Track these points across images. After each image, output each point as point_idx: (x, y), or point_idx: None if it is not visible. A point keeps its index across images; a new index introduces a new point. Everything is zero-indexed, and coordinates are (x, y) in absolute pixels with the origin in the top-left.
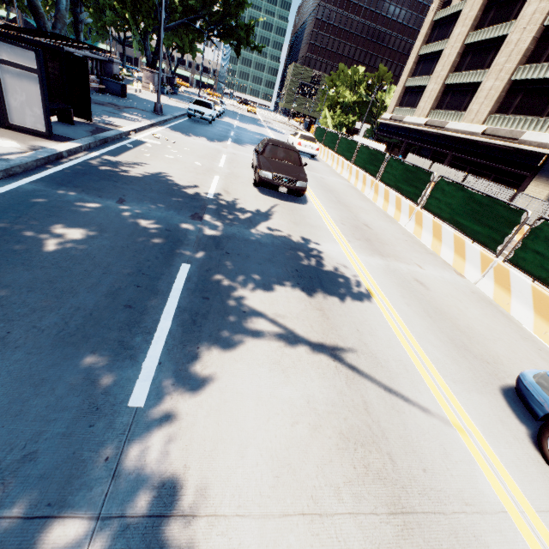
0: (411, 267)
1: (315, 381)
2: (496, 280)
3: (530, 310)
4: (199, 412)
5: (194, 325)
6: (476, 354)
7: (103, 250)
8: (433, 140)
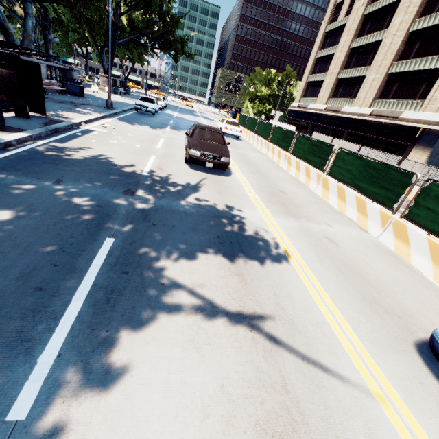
0: (321, 226)
1: (230, 358)
2: (395, 234)
3: (428, 260)
4: (94, 417)
5: (107, 304)
6: (387, 308)
7: (27, 230)
8: (332, 121)
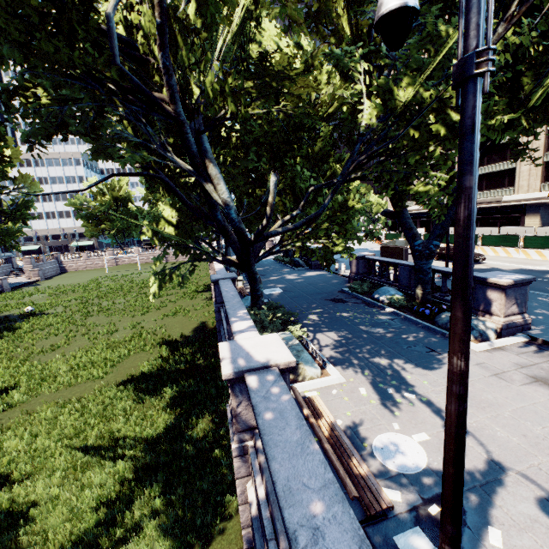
0: None
1: None
2: None
3: None
4: None
5: None
6: None
7: None
8: None
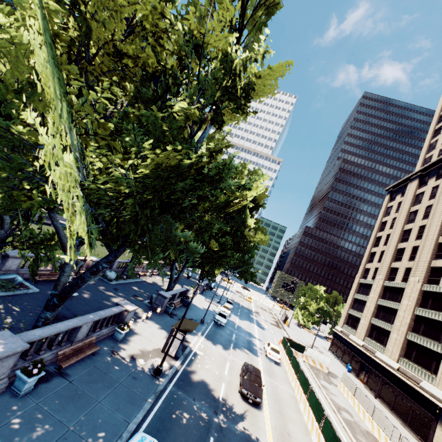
0: None
1: None
2: None
3: None
4: None
5: None
6: None
7: (192, 424)
8: (369, 360)
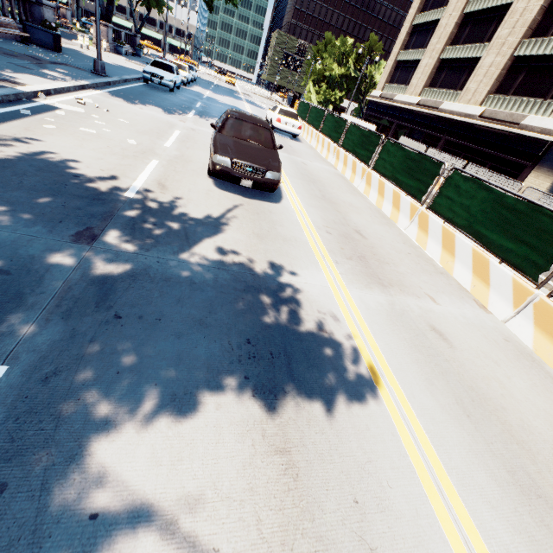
0: (422, 302)
1: None
2: (537, 323)
3: None
4: None
5: None
6: None
7: None
8: (426, 122)
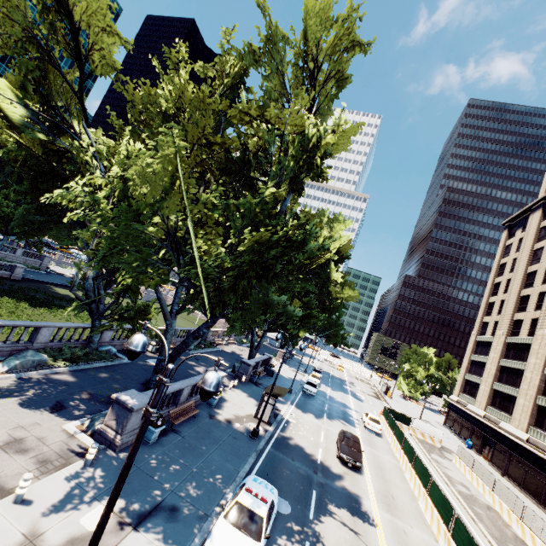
0: (405, 525)
1: (347, 534)
2: None
3: None
4: (322, 525)
5: (319, 508)
6: None
7: (295, 479)
8: (492, 432)
